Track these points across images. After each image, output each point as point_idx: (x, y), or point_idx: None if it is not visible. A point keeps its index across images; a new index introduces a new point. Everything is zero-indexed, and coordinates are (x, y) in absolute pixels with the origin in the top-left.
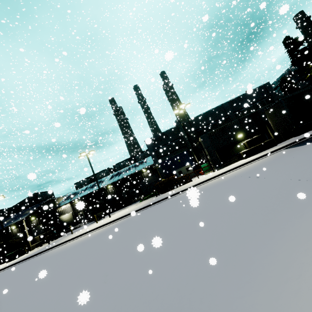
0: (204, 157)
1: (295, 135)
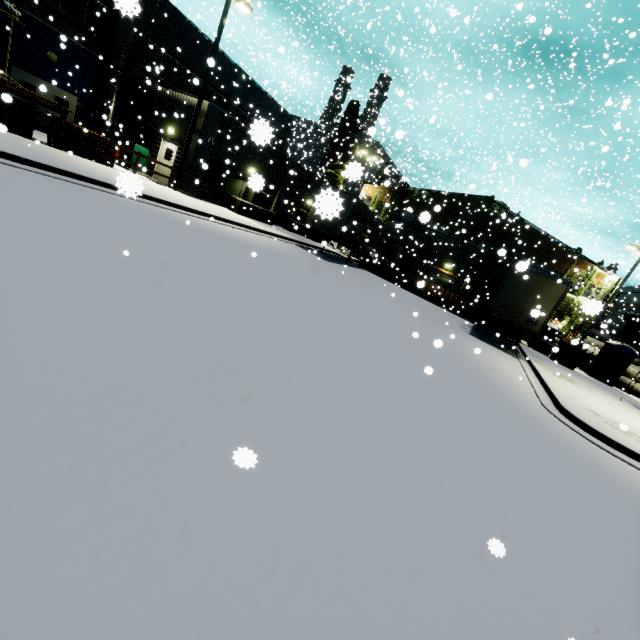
0: (147, 130)
1: (287, 228)
